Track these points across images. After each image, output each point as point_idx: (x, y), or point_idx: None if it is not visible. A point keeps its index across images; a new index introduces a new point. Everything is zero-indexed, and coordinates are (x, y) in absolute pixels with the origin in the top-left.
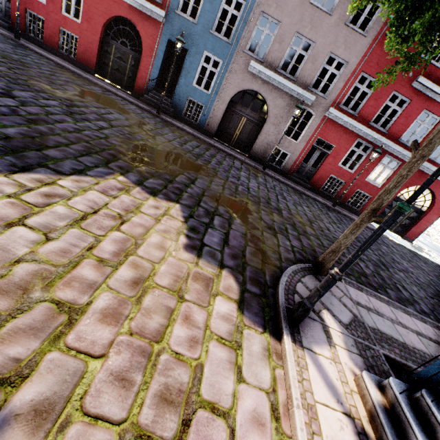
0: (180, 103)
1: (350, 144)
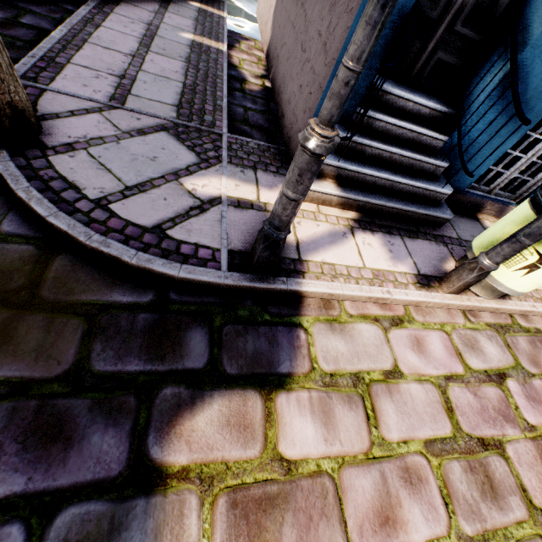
0: None
1: None
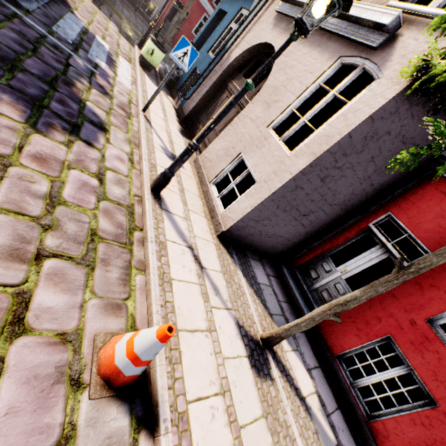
0: None
1: (200, 16)
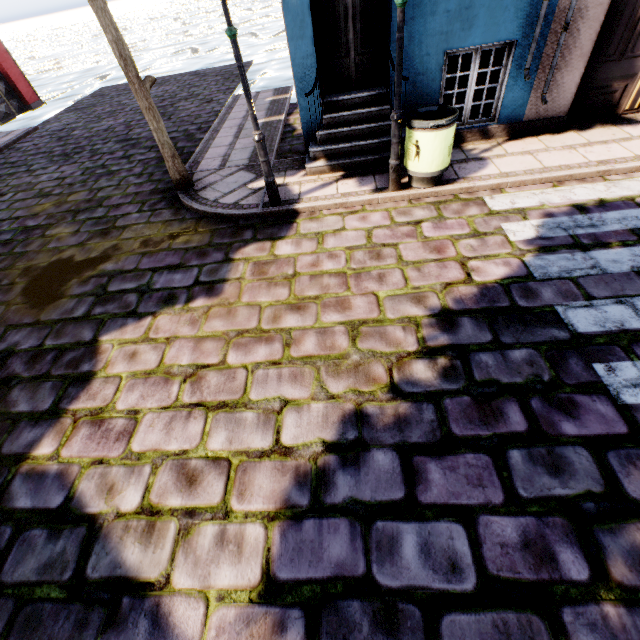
0: None
1: None
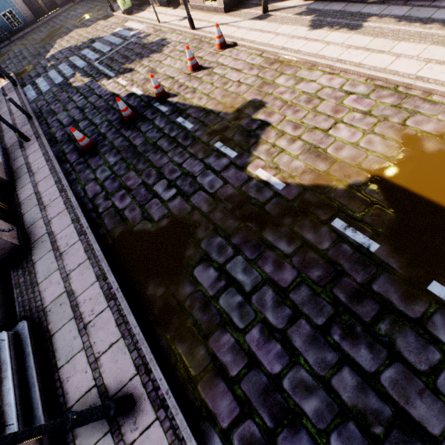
0: (3, 24)
1: None
